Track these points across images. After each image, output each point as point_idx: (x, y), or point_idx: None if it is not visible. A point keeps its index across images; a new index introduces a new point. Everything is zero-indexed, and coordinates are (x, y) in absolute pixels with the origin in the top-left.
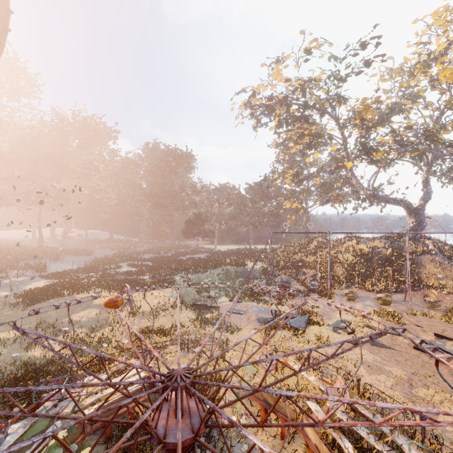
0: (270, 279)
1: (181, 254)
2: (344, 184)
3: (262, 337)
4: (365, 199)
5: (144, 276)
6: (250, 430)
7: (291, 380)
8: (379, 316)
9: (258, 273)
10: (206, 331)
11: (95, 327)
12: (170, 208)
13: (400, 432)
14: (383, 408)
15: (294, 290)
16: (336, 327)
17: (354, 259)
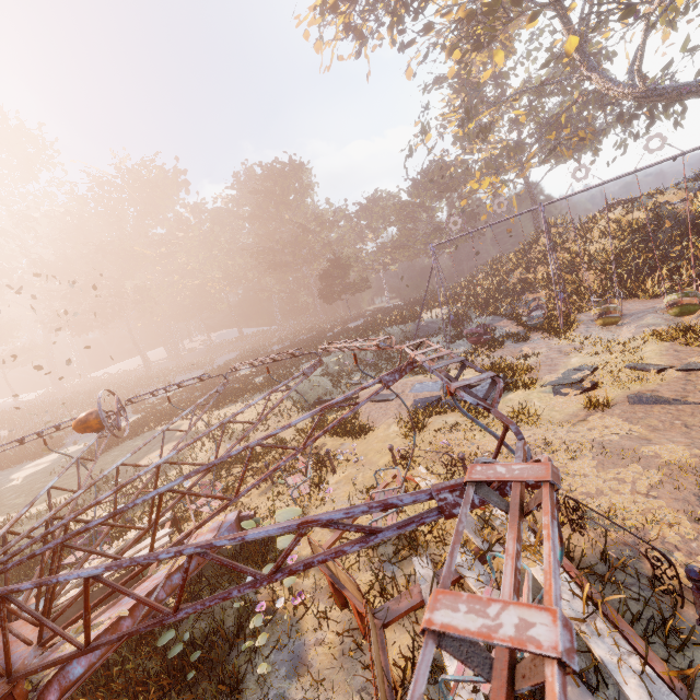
0: (459, 330)
1: (328, 329)
2: (592, 104)
3: (404, 435)
4: (636, 115)
5: (260, 377)
6: (311, 621)
7: (423, 509)
8: (664, 340)
9: (440, 325)
10: (316, 443)
11: (165, 469)
12: (295, 265)
13: (607, 622)
14: (604, 547)
15: (499, 336)
16: (561, 384)
17: (620, 244)
